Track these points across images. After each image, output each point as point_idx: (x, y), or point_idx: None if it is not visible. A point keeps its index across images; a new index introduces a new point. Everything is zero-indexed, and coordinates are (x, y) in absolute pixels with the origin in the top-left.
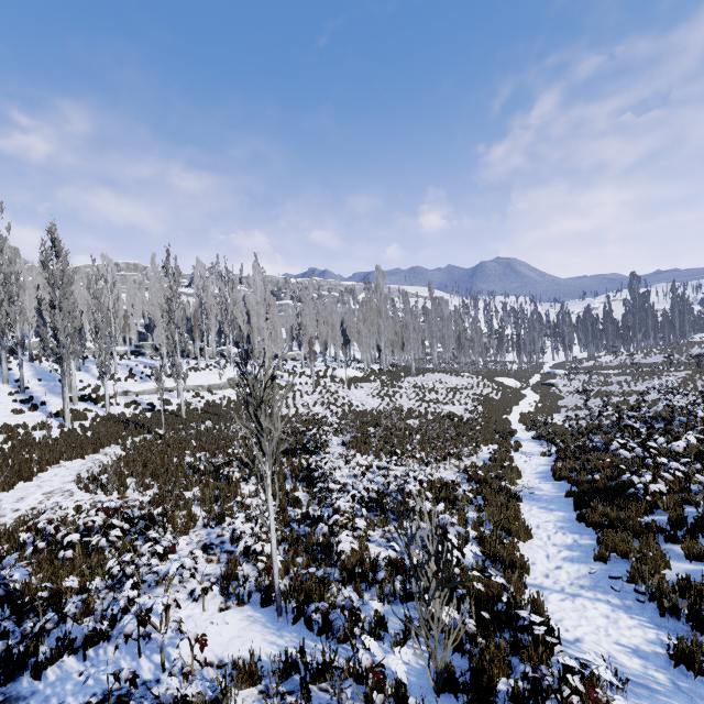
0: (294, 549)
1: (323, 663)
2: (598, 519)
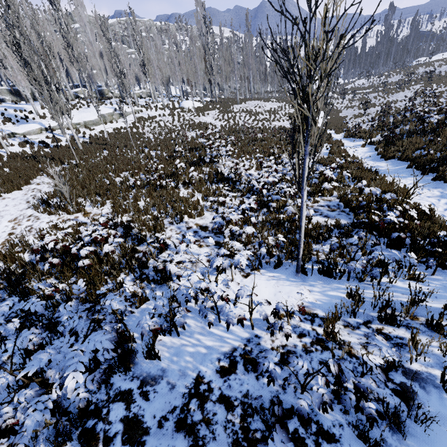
0: (261, 227)
1: (388, 300)
2: None
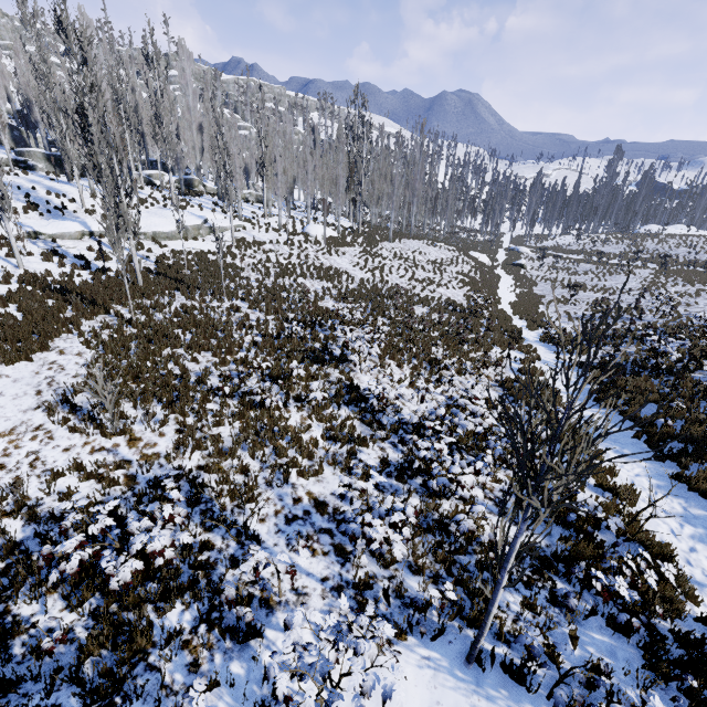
0: (414, 532)
1: None
2: (706, 487)
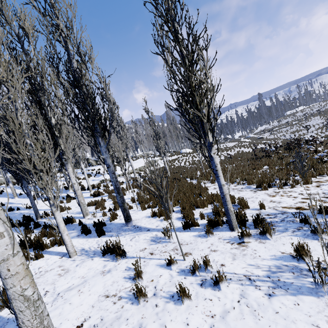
0: None
1: None
2: None
